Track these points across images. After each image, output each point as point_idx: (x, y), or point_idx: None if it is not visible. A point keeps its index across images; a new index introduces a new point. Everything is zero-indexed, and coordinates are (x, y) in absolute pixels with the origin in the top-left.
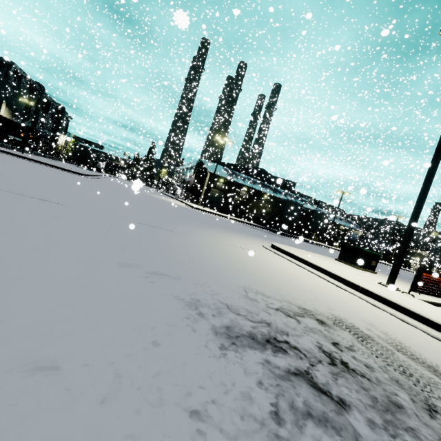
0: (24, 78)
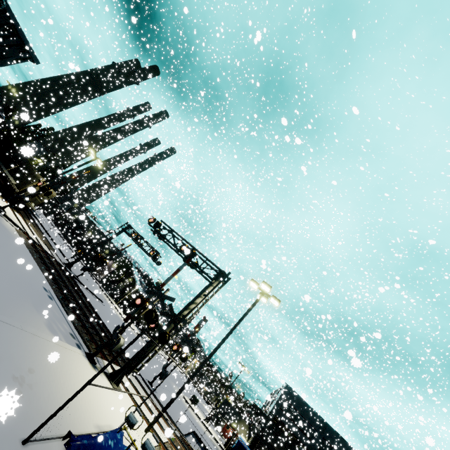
0: None
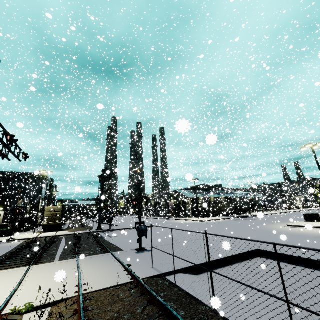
0: (46, 179)
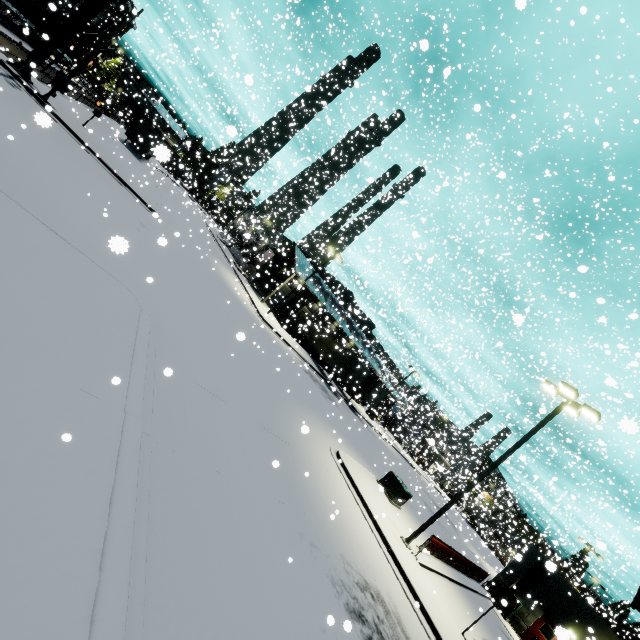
0: None
